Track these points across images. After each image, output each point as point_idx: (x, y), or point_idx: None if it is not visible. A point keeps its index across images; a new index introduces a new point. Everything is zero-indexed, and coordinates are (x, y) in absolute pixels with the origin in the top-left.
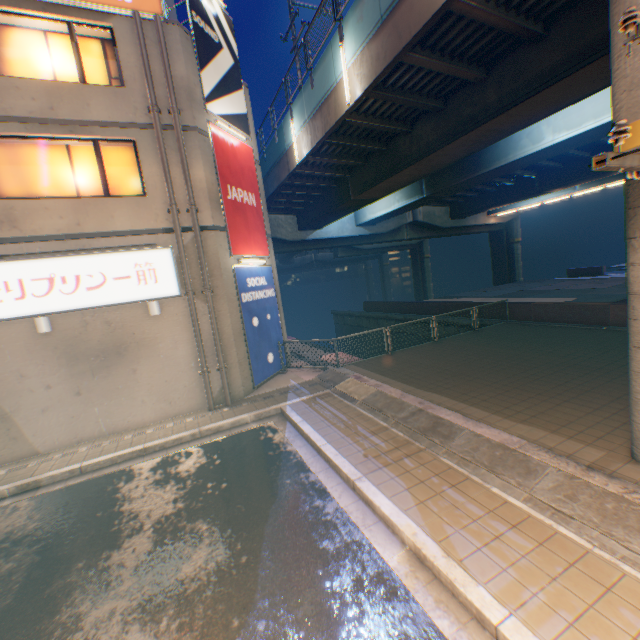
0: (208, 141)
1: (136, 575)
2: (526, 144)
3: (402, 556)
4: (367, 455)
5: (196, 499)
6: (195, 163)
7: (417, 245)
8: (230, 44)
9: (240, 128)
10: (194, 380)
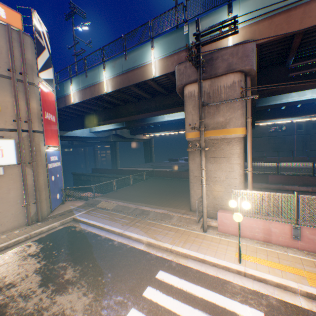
0: (38, 90)
1: (42, 287)
2: (160, 118)
3: (144, 246)
4: (123, 225)
5: (51, 258)
6: (32, 99)
7: (114, 143)
8: (48, 47)
9: (51, 85)
10: (19, 210)
